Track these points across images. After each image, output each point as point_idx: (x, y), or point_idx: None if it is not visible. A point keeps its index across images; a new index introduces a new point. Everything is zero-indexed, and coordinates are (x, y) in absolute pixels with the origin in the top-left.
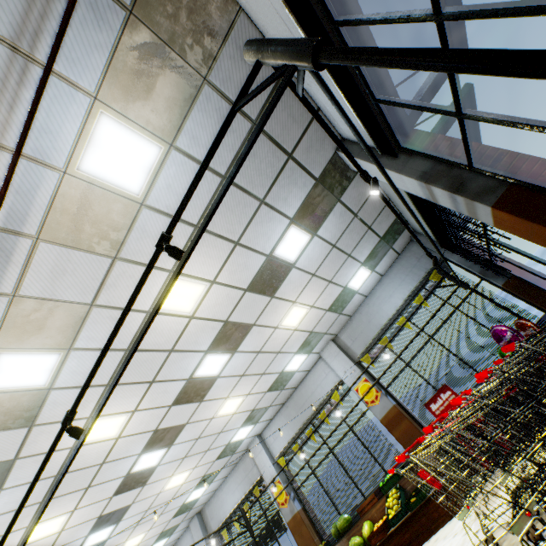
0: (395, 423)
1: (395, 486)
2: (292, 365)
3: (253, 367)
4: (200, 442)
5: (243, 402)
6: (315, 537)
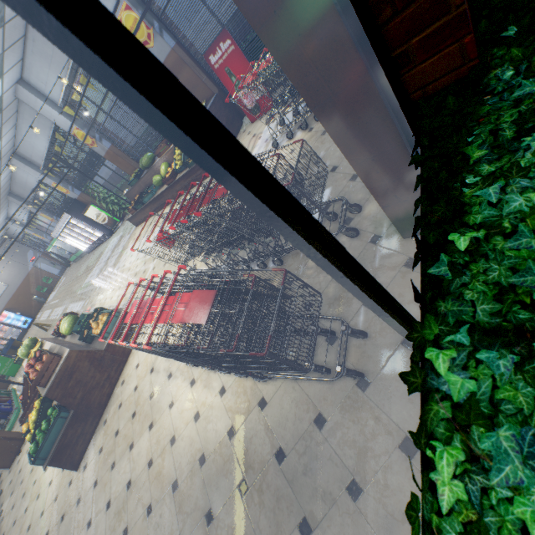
0: (177, 72)
1: None
2: None
3: None
4: None
5: None
6: (131, 162)
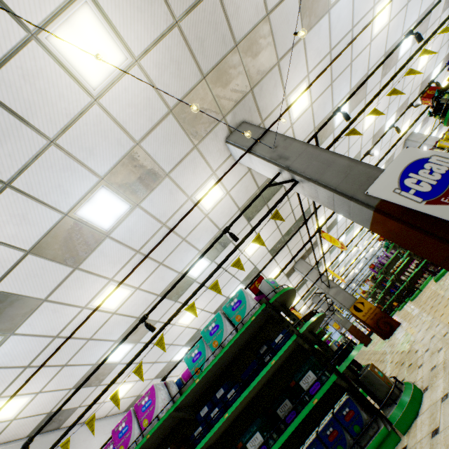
0: None
1: None
2: None
3: None
4: None
5: None
6: None
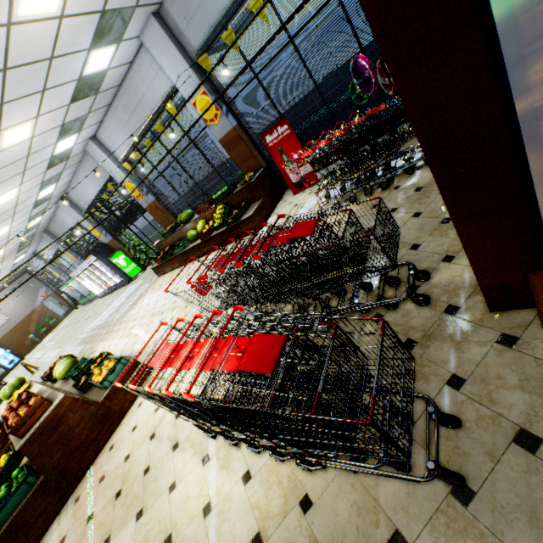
0: (233, 146)
1: (223, 203)
2: (94, 66)
3: (15, 89)
4: (5, 171)
5: (37, 125)
6: (169, 216)
